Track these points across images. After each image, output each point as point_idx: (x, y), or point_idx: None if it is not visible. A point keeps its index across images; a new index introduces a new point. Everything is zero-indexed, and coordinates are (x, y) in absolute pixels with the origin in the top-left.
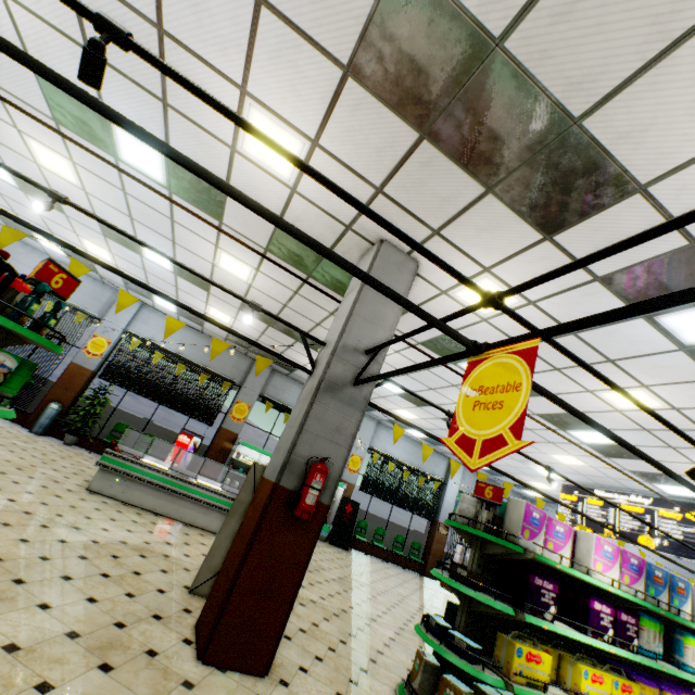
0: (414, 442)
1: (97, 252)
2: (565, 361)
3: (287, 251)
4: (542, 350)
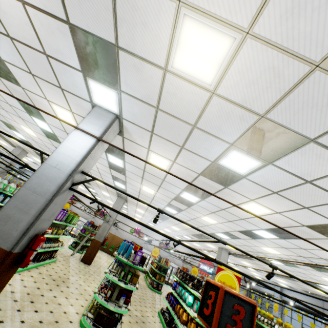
0: None
1: None
2: None
3: None
4: None
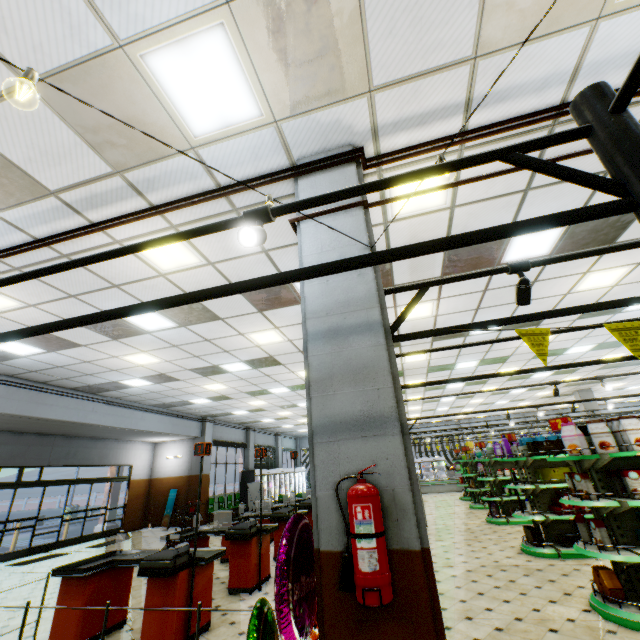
0: (635, 403)
1: (459, 416)
2: None
3: (545, 397)
4: None
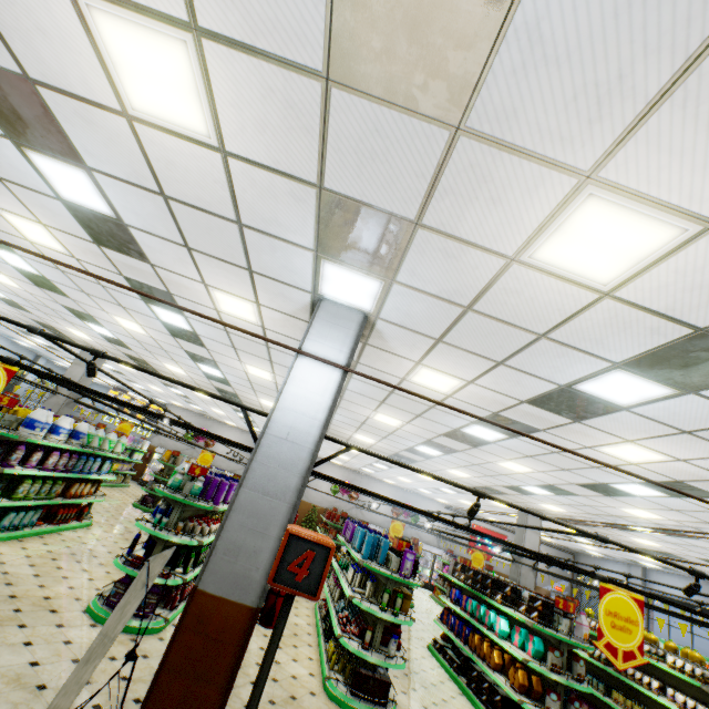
0: (13, 343)
1: None
2: (142, 379)
3: (44, 325)
4: (136, 376)
